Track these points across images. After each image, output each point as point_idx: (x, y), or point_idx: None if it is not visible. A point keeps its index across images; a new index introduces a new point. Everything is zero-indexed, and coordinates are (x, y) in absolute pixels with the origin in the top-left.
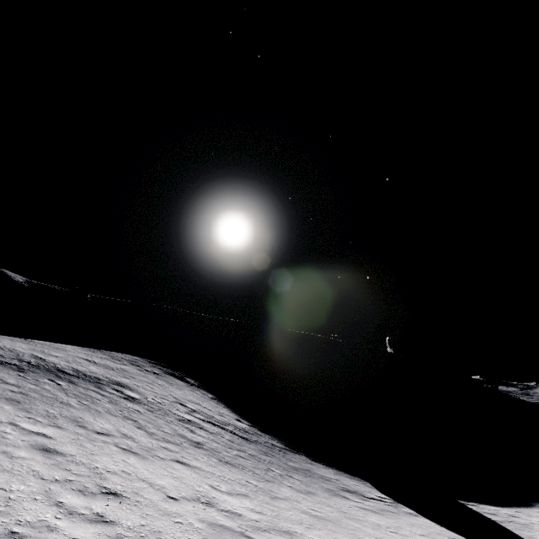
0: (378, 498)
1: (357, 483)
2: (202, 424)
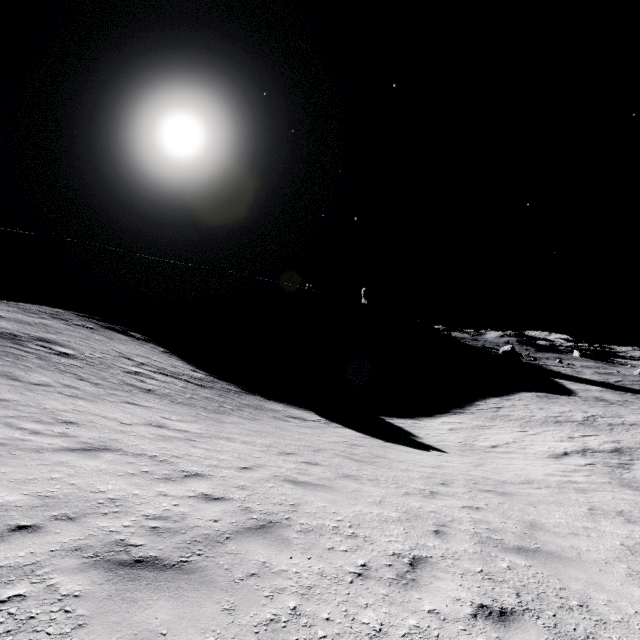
0: (317, 420)
1: (303, 412)
2: (153, 375)
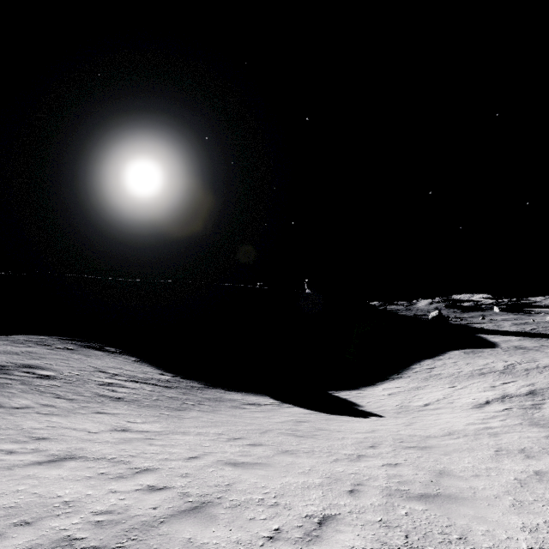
0: (271, 403)
1: (258, 398)
2: (124, 384)
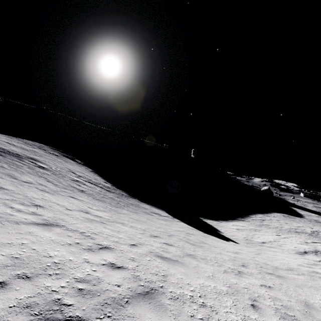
0: (167, 216)
1: (159, 211)
2: (85, 183)
